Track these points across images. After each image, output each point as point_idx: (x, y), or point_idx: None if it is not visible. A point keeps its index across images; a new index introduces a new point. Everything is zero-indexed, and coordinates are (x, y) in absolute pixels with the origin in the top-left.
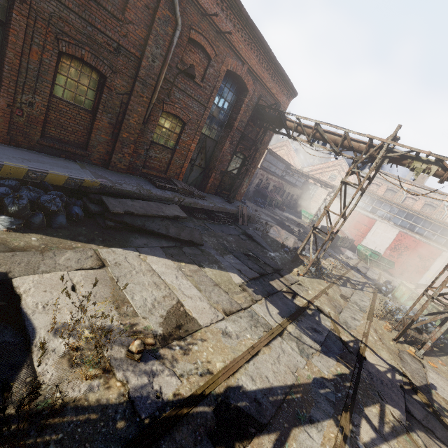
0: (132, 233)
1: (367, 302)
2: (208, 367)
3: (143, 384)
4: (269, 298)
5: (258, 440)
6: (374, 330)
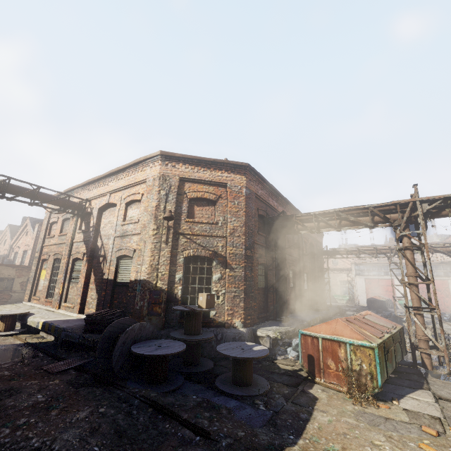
0: None
1: (449, 326)
2: None
3: None
4: None
5: None
6: None
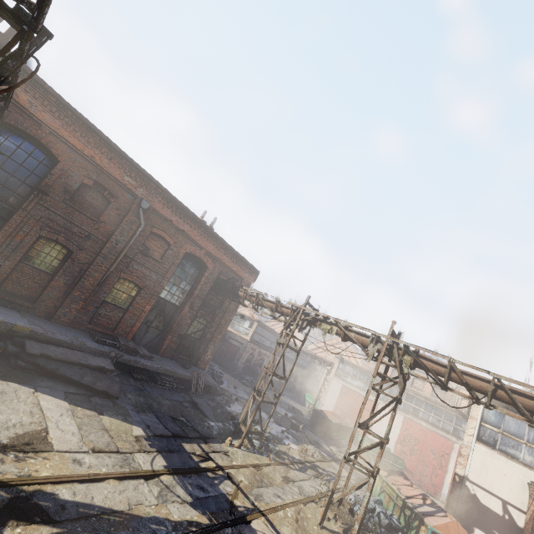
0: (42, 376)
1: (321, 489)
2: (32, 473)
3: None
4: (165, 453)
5: (38, 526)
6: (297, 510)
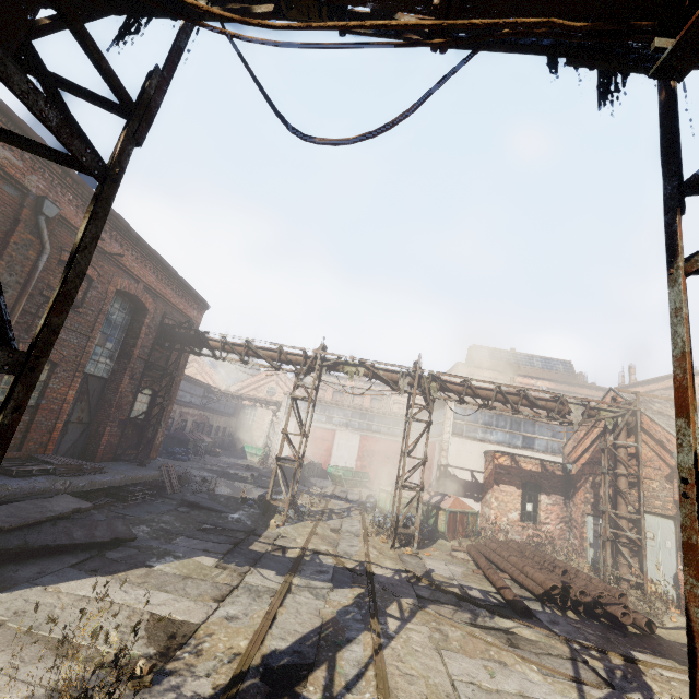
0: (1, 566)
1: (358, 525)
2: (233, 652)
3: (174, 698)
4: (258, 564)
5: (313, 676)
6: (373, 547)
